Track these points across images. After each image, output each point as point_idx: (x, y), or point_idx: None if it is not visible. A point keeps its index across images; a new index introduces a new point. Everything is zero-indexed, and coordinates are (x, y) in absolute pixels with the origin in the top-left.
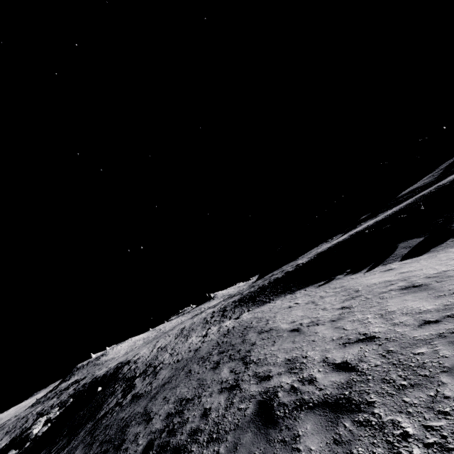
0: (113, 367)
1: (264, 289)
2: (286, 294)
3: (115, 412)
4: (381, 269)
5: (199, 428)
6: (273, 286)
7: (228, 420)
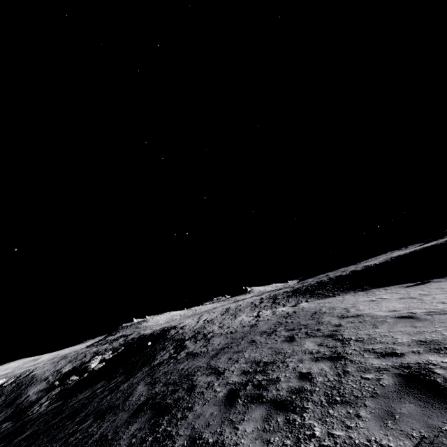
0: (159, 329)
1: (324, 284)
2: (357, 291)
3: (172, 363)
4: None
5: (304, 388)
6: (336, 283)
7: (351, 386)
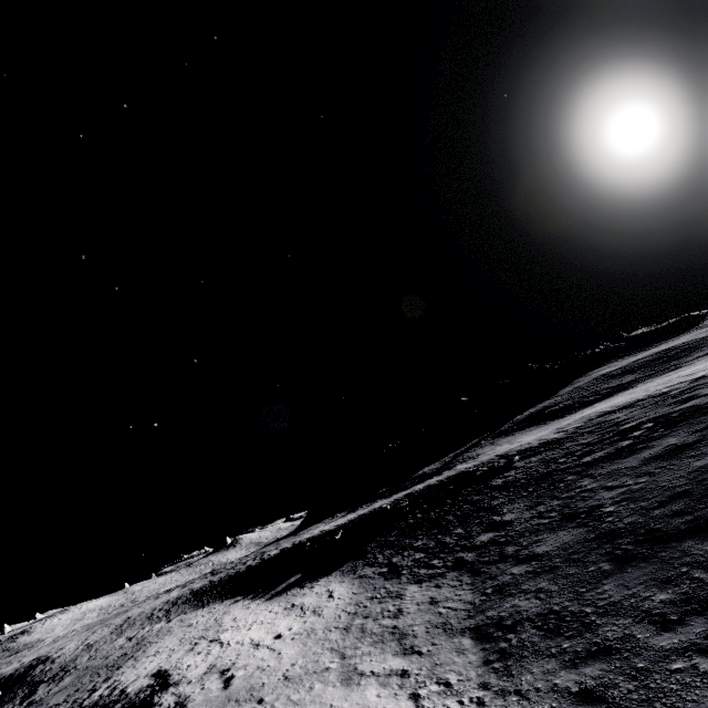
0: (26, 665)
1: (220, 584)
2: (221, 600)
3: None
4: (252, 604)
5: None
6: (225, 584)
7: None
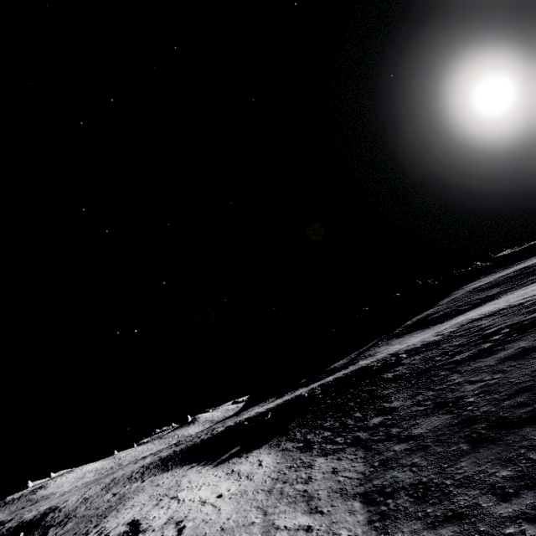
0: (41, 512)
1: (180, 453)
2: (181, 466)
3: None
4: (203, 470)
5: None
6: (185, 453)
7: None
